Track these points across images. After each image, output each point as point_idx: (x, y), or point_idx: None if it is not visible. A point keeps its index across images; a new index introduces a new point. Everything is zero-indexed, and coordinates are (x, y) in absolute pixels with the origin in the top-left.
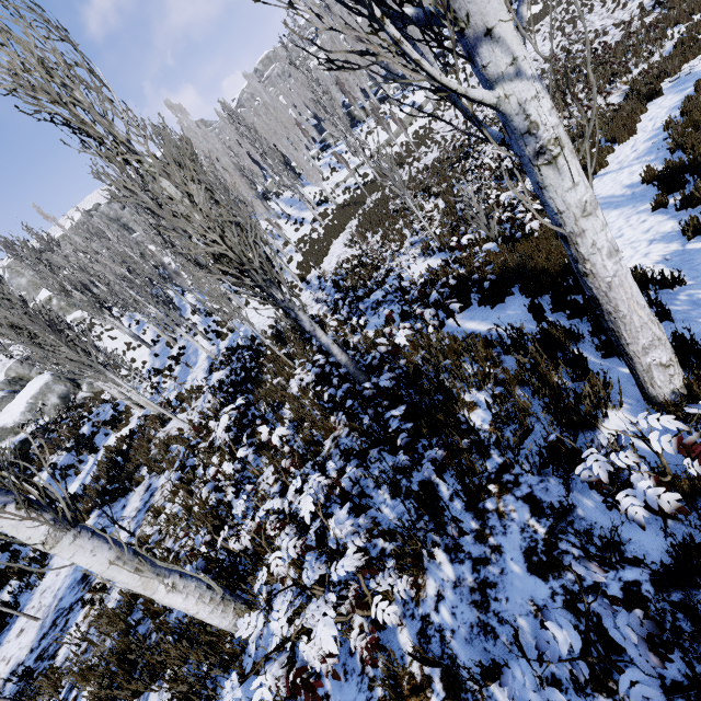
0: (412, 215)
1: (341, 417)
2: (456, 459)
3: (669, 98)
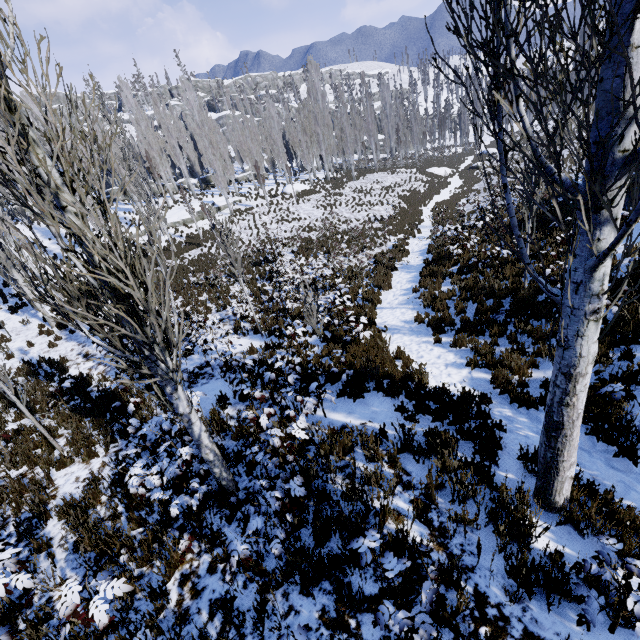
0: (217, 292)
1: (204, 542)
2: (416, 594)
3: (403, 274)
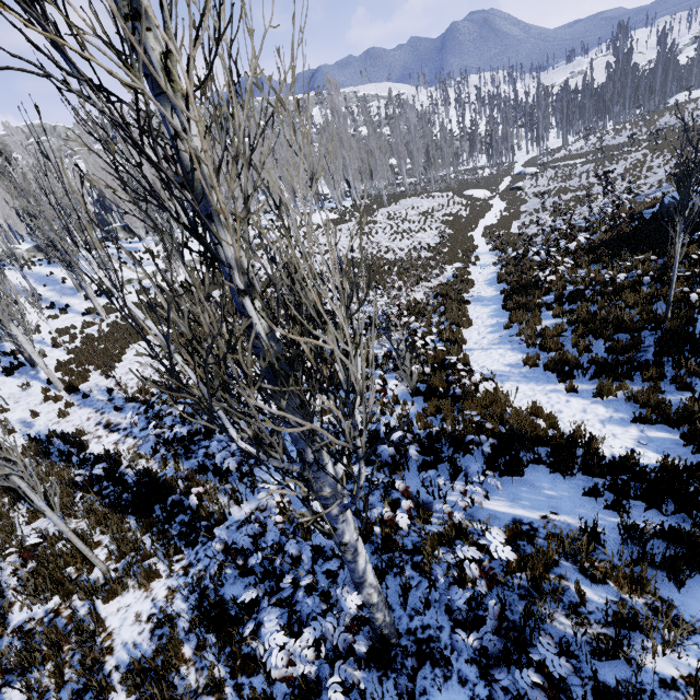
0: None
1: None
2: None
3: (479, 307)
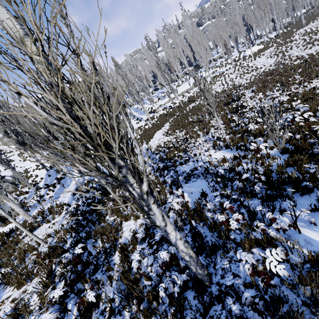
0: (203, 125)
1: None
2: None
3: None
